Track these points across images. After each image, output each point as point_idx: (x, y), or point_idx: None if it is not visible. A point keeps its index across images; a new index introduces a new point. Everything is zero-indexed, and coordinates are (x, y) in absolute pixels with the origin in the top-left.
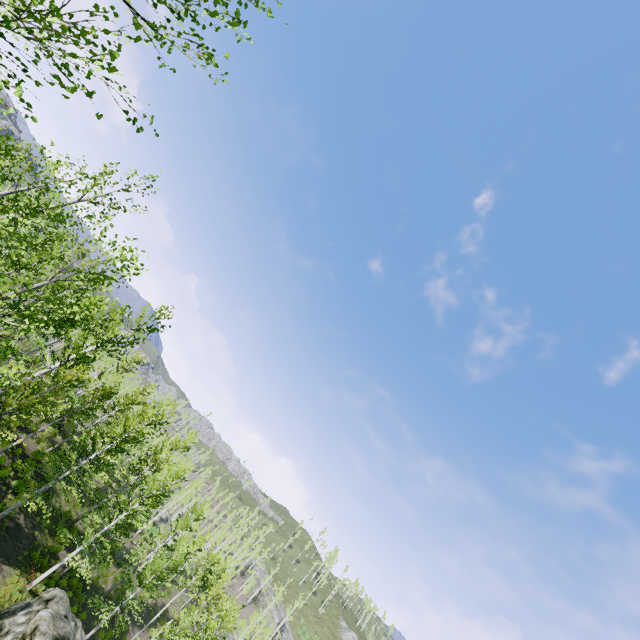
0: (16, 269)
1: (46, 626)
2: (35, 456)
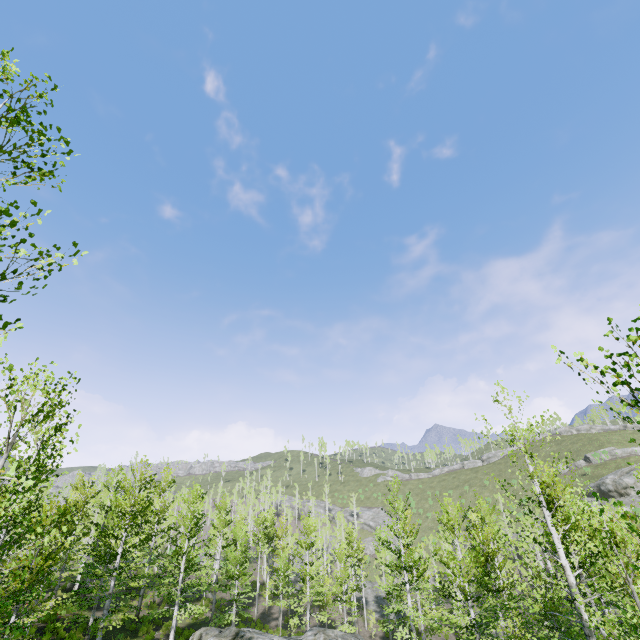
0: None
1: None
2: (48, 621)
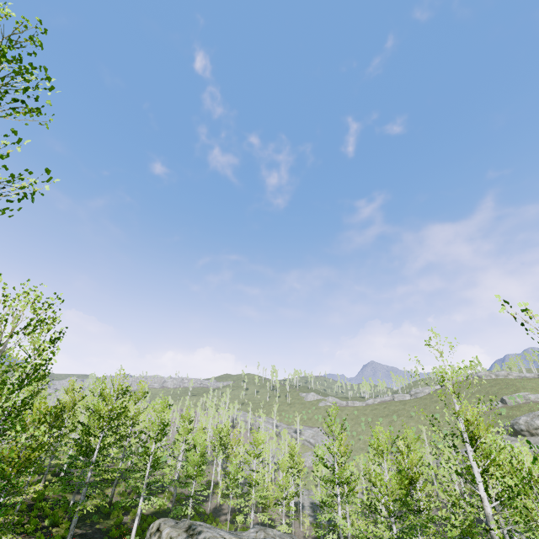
0: None
1: (175, 532)
2: (37, 499)
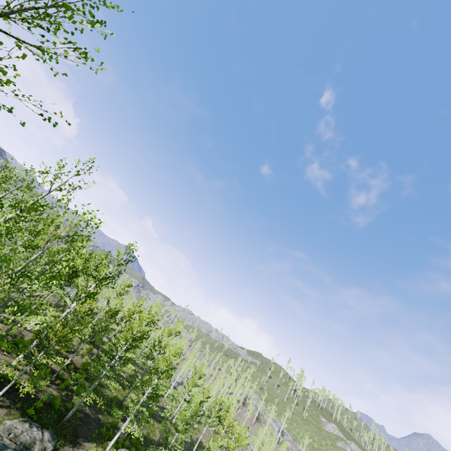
0: (30, 251)
1: None
2: (83, 367)
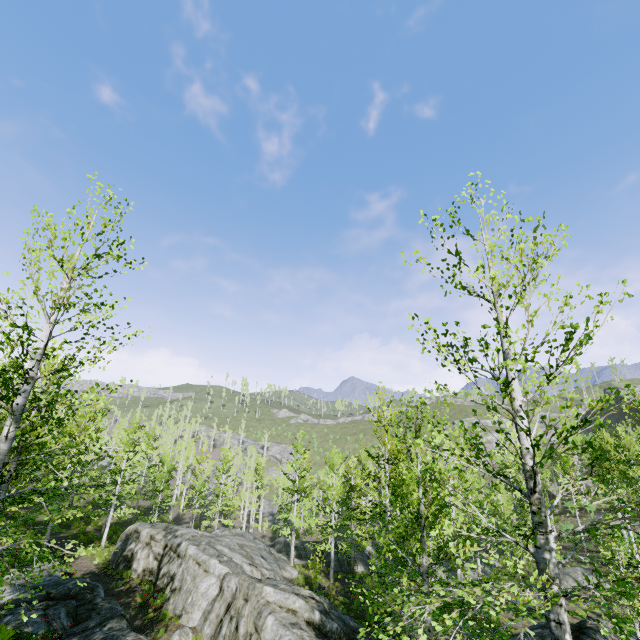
0: None
1: (155, 531)
2: None
